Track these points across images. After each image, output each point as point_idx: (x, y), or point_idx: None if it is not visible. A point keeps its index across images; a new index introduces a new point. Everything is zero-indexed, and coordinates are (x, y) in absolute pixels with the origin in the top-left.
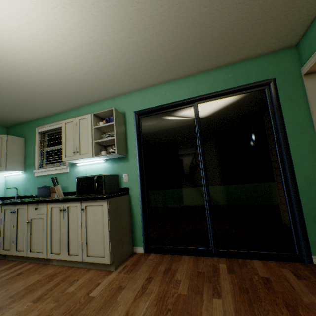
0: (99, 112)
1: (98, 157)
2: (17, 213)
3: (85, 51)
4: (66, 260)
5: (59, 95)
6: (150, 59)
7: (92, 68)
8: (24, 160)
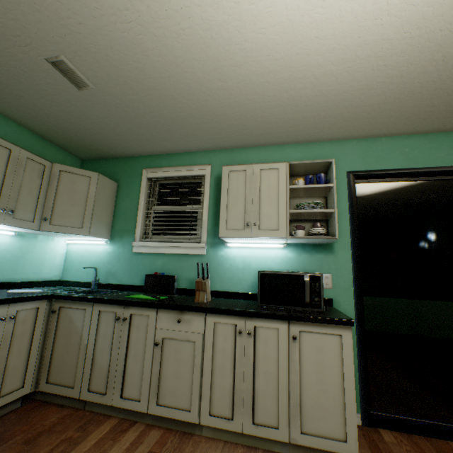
0: (302, 162)
1: (292, 239)
2: (129, 321)
3: (375, 51)
4: (235, 431)
5: (231, 121)
6: (448, 90)
7: (342, 87)
8: (112, 220)
